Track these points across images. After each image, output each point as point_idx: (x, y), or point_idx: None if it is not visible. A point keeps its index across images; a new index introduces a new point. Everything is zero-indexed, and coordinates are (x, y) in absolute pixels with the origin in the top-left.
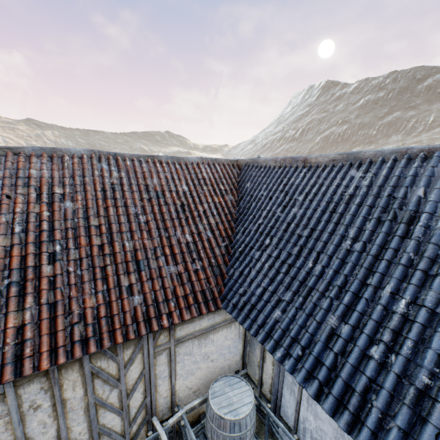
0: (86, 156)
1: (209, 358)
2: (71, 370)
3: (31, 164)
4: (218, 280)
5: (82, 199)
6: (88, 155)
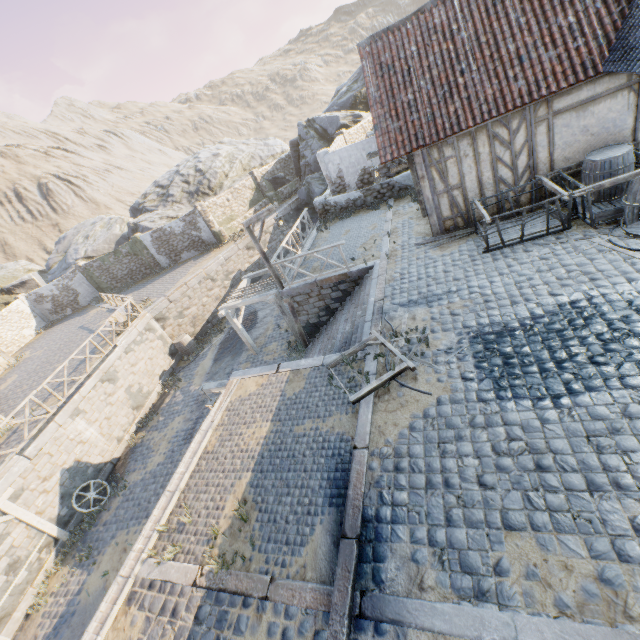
0: None
1: (588, 132)
2: (481, 134)
3: (433, 16)
4: (602, 49)
5: (470, 26)
6: None
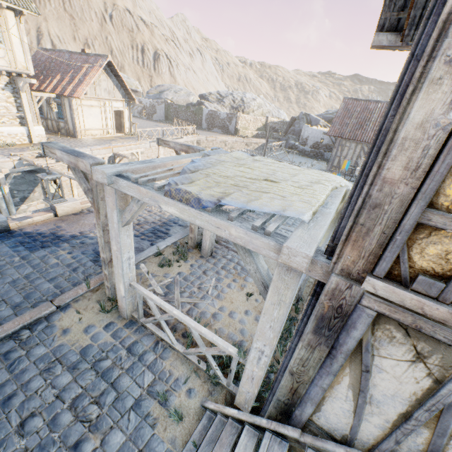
0: (385, 103)
1: None
2: (360, 145)
3: (370, 105)
4: None
5: (378, 115)
6: (385, 103)
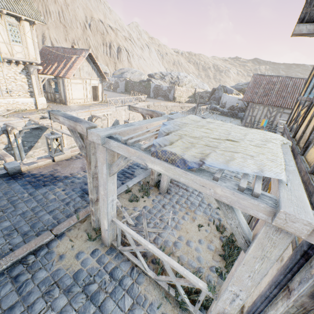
0: (284, 77)
1: None
2: (266, 107)
3: (273, 79)
4: None
5: (279, 85)
6: (285, 77)
